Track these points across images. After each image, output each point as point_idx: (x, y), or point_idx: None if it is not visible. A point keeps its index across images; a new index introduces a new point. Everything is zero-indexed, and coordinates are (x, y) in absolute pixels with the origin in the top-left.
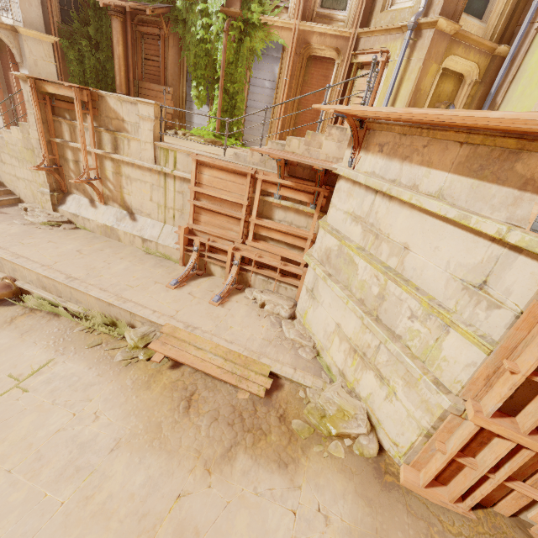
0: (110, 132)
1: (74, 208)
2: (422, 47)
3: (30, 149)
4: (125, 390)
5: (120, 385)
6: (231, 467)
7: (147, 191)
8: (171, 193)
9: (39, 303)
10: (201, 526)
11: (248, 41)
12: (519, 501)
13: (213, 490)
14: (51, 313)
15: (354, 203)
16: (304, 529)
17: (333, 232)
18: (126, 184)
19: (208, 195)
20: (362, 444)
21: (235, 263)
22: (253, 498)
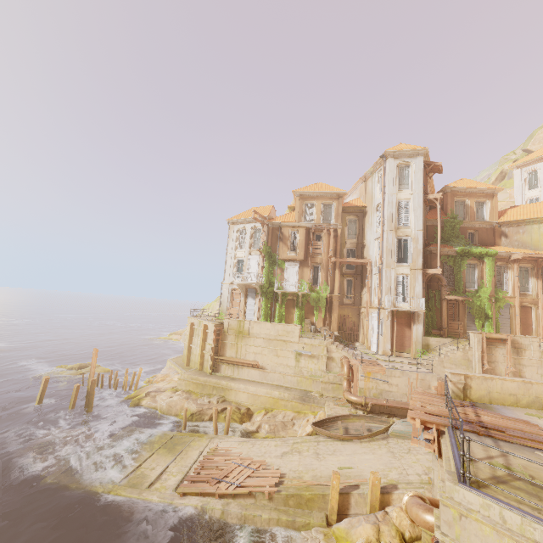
0: (515, 348)
1: None
2: None
3: (466, 359)
4: None
5: None
6: None
7: (534, 369)
8: None
9: None
10: None
11: (498, 304)
12: None
13: None
14: None
15: None
16: None
17: None
18: (522, 368)
19: None
20: None
21: None
22: None
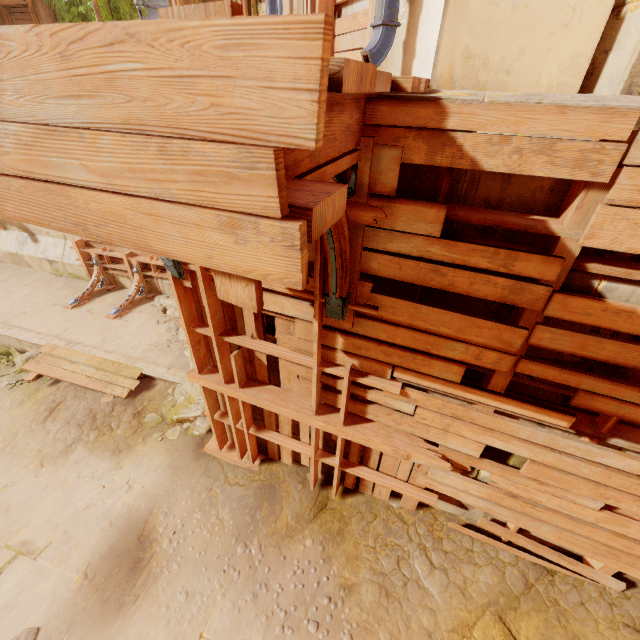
0: None
1: None
2: None
3: None
4: (0, 410)
5: None
6: (66, 460)
7: None
8: None
9: None
10: (14, 505)
11: None
12: (287, 449)
13: (39, 478)
14: None
15: None
16: (105, 497)
17: None
18: None
19: None
20: (196, 425)
21: (134, 271)
22: (74, 480)
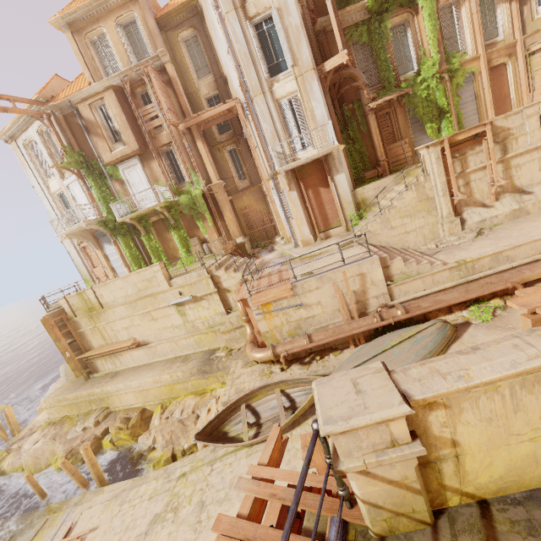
0: (500, 142)
1: (476, 218)
2: None
3: (424, 199)
4: None
5: None
6: None
7: (535, 166)
8: None
9: None
10: None
11: (454, 81)
12: None
13: None
14: None
15: None
16: None
17: None
18: (515, 172)
19: None
20: None
21: None
22: None
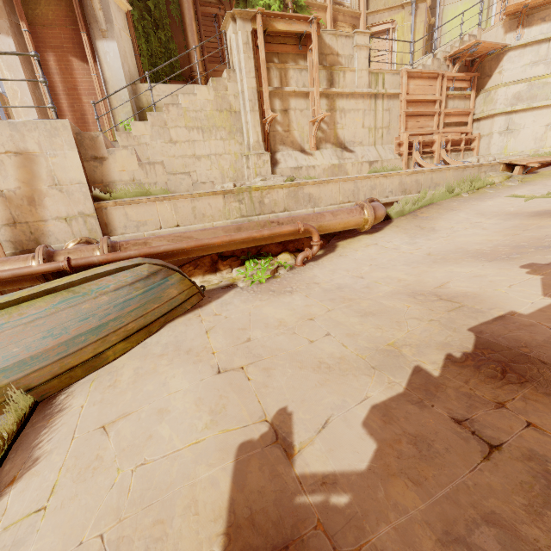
0: (327, 68)
1: (292, 163)
2: (421, 14)
3: (225, 109)
4: None
5: (549, 180)
6: None
7: (359, 118)
8: (380, 113)
9: (413, 203)
10: None
11: None
12: None
13: None
14: (425, 206)
15: (530, 57)
16: None
17: (521, 79)
18: (340, 118)
19: (412, 102)
20: None
21: (444, 146)
22: None
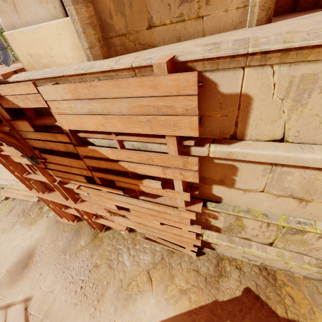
0: None
1: None
2: None
3: None
4: None
5: None
6: (12, 229)
7: None
8: None
9: None
10: None
11: None
12: None
13: (2, 238)
14: None
15: None
16: (22, 242)
17: None
18: None
19: None
20: None
21: None
22: (14, 237)
